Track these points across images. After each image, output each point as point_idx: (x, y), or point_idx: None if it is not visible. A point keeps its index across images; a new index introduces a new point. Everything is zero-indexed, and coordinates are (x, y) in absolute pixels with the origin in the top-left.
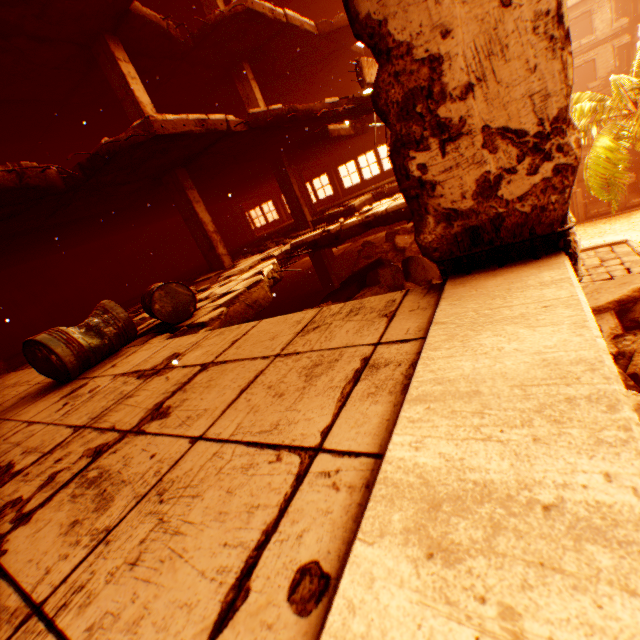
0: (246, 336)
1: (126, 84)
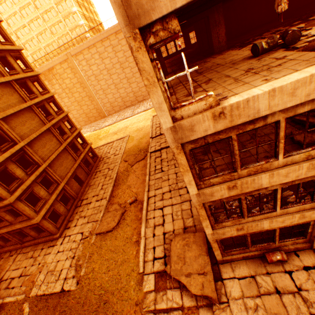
0: (303, 55)
1: None
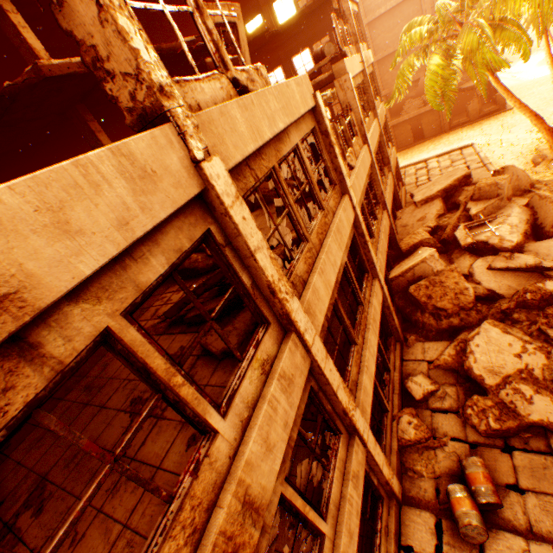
0: None
1: (19, 33)
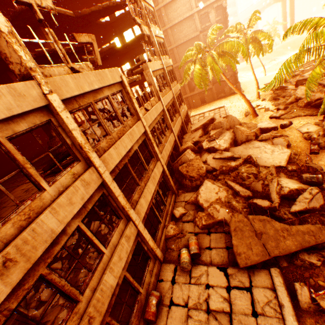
0: None
1: None
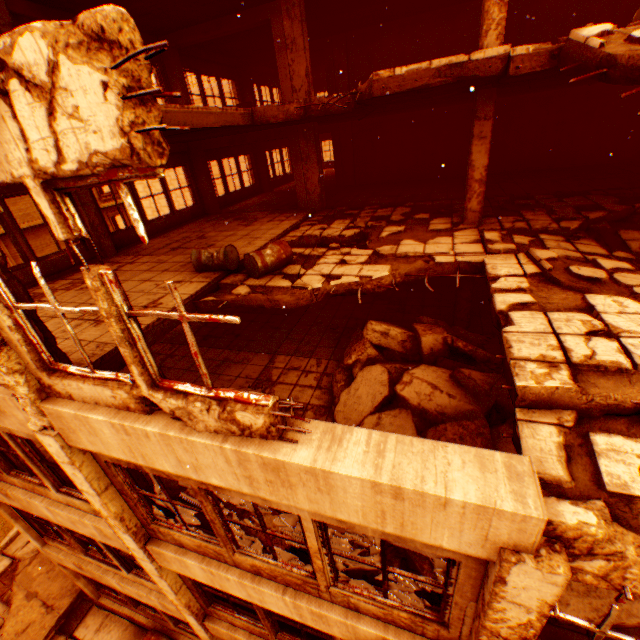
0: None
1: None
